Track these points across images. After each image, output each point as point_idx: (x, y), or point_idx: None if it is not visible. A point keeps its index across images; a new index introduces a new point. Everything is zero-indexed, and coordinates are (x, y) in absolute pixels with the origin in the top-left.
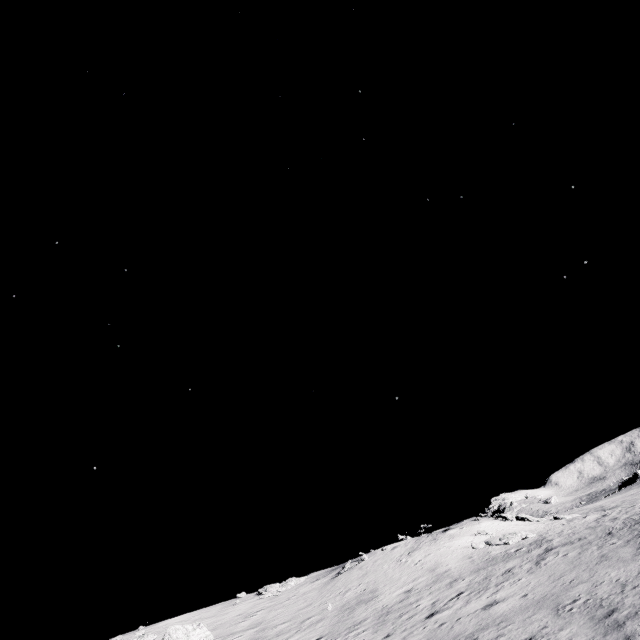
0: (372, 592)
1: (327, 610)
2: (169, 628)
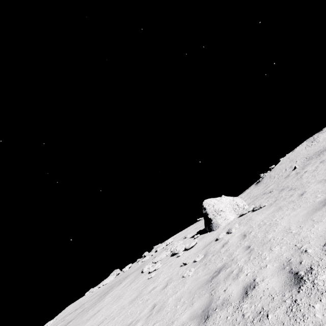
0: (320, 150)
1: (296, 168)
2: (204, 201)
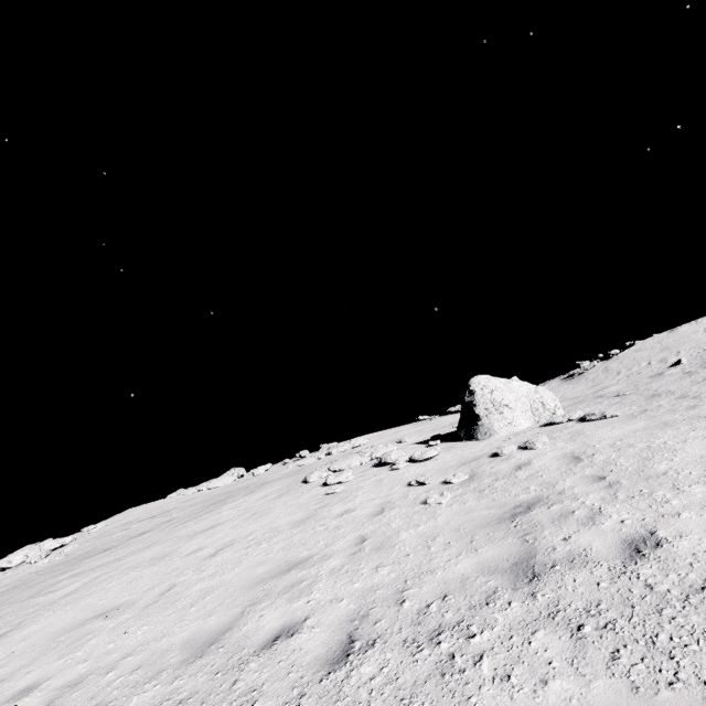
0: None
1: (682, 364)
2: (475, 378)
